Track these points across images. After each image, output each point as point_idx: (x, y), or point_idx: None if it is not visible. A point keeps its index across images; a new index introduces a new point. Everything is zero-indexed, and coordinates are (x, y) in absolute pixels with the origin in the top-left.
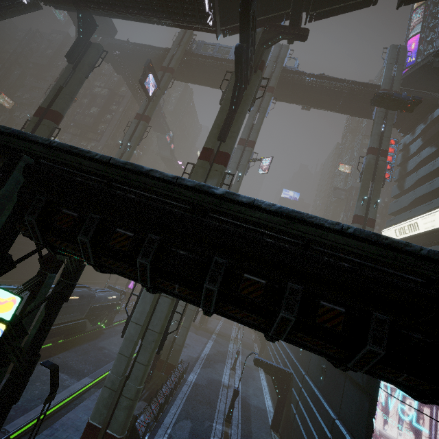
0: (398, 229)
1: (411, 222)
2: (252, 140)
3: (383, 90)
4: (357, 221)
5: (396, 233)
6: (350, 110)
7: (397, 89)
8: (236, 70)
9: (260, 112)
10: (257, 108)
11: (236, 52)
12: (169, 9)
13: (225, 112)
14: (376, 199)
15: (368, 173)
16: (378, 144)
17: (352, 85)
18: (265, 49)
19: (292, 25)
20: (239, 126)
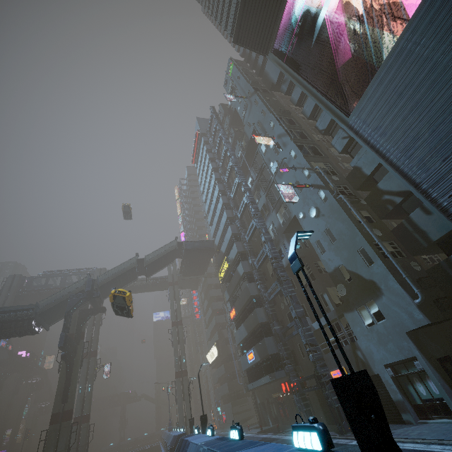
0: (210, 355)
1: (211, 351)
2: (94, 351)
3: (170, 283)
4: (177, 376)
5: (210, 357)
6: (160, 289)
7: (176, 280)
8: (65, 362)
9: (95, 325)
10: (92, 322)
11: (63, 358)
12: (9, 337)
13: (63, 379)
14: (184, 355)
15: (175, 339)
16: (176, 317)
17: (153, 280)
18: (82, 327)
19: (95, 307)
20: (75, 385)
